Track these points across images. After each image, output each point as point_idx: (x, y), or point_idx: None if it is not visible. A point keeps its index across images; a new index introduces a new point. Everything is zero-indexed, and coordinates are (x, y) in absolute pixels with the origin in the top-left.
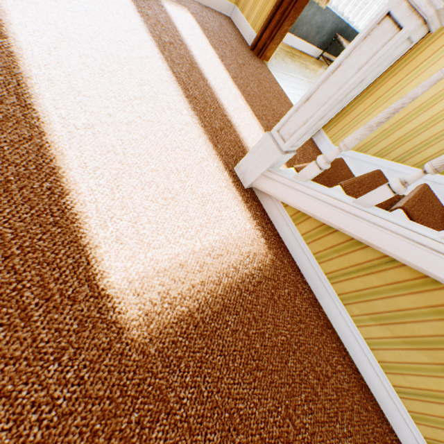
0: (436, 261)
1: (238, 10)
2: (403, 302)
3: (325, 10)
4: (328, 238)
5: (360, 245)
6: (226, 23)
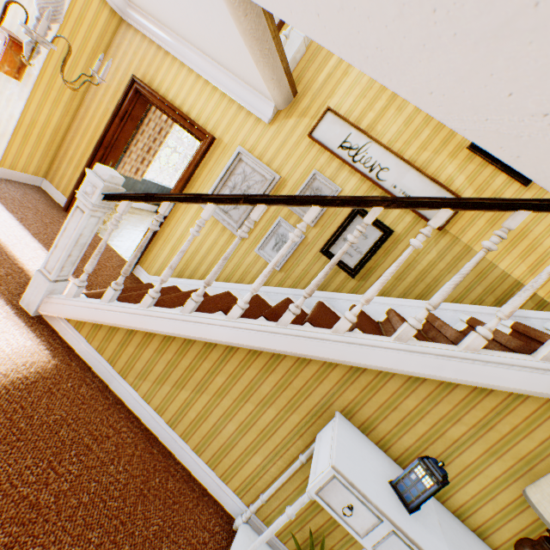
0: (142, 320)
1: (48, 182)
2: (147, 355)
3: (145, 181)
4: (100, 333)
5: (117, 329)
6: (34, 191)
